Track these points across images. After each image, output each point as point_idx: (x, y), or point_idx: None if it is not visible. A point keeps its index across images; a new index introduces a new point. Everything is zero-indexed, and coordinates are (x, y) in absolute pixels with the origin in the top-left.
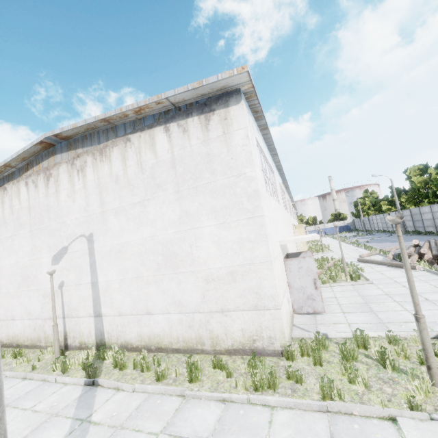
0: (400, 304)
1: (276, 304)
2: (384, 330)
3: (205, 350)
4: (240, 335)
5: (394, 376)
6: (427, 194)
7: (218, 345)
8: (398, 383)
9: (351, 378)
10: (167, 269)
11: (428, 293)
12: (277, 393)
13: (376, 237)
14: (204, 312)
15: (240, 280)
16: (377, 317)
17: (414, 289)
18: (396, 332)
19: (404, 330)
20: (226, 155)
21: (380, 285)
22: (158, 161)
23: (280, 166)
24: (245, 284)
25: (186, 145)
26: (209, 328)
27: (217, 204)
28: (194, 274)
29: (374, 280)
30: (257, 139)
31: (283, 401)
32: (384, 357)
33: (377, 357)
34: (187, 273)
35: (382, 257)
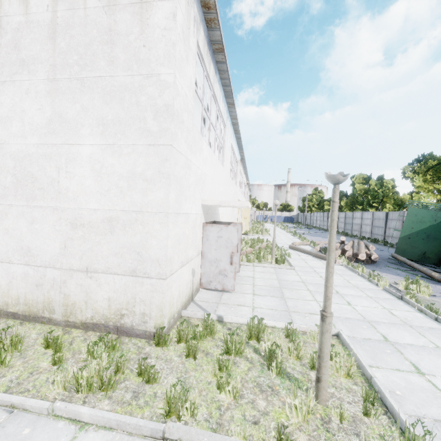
0: (312, 293)
1: (160, 272)
2: (287, 319)
3: (54, 320)
4: (105, 305)
5: (276, 383)
6: (363, 202)
7: (73, 315)
8: (277, 394)
9: (221, 383)
10: (17, 199)
11: (340, 287)
12: (109, 397)
13: (312, 231)
14: (61, 268)
15: (120, 233)
16: (285, 304)
17: (331, 278)
18: (298, 325)
19: (307, 322)
20: (136, 38)
21: (300, 272)
22: (29, 20)
23: (237, 126)
24: (125, 238)
25: (78, 4)
26: (65, 291)
27: (108, 114)
28: (55, 213)
29: (296, 266)
30: (202, 52)
31: (102, 417)
32: (272, 357)
33: (266, 353)
34: (47, 209)
35: (311, 248)
